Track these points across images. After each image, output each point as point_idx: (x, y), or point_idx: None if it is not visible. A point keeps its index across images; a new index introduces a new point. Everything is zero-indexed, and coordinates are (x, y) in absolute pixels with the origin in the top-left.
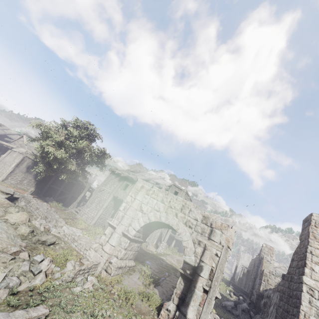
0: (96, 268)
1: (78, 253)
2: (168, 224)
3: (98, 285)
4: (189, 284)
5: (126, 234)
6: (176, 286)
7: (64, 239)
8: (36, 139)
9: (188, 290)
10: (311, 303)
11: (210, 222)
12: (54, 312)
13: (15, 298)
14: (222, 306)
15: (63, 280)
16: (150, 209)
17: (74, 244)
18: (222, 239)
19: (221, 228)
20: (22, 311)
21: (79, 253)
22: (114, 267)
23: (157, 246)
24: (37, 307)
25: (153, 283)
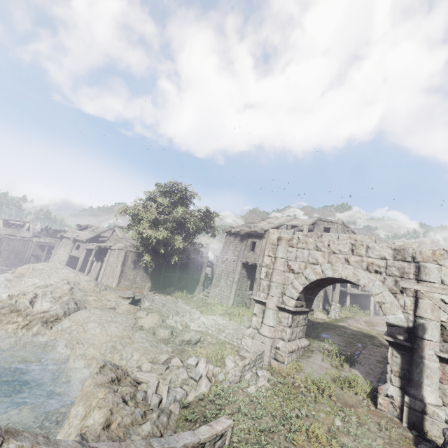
0: (262, 359)
1: (231, 345)
2: (339, 278)
3: (274, 379)
4: (409, 354)
5: (283, 307)
6: (388, 362)
7: (207, 332)
8: (129, 228)
9: (411, 363)
10: None
11: (410, 255)
12: (238, 421)
13: (190, 412)
14: None
15: (230, 381)
16: (302, 264)
17: (222, 335)
18: (443, 274)
19: (434, 259)
20: (205, 426)
21: (233, 345)
22: (285, 353)
23: (327, 310)
24: (219, 419)
25: (346, 363)
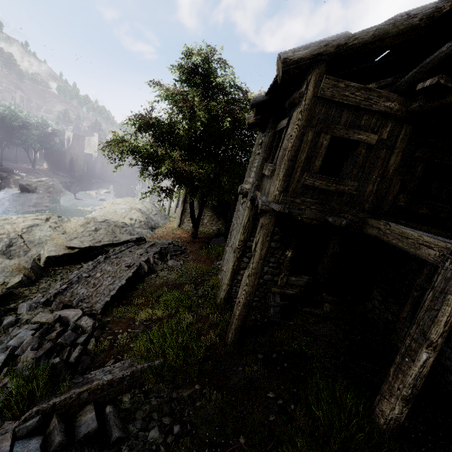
0: None
1: None
2: None
3: None
4: None
5: None
6: None
7: None
8: None
9: None
10: None
11: None
12: None
13: None
14: None
15: None
16: None
17: None
18: None
19: None
20: None
21: None
22: None
23: None
24: None
25: None
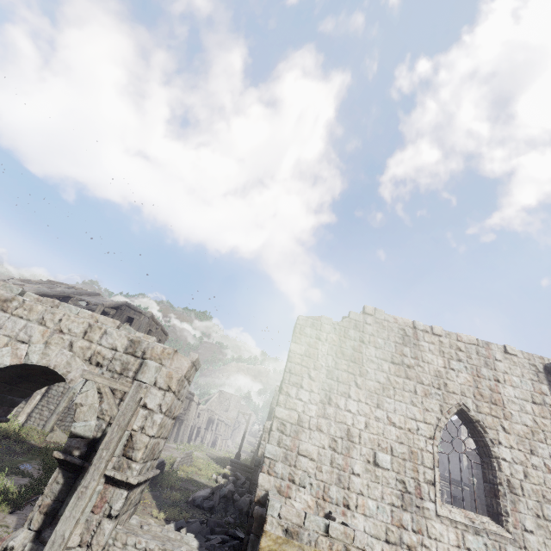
0: None
1: None
2: (47, 367)
3: None
4: (75, 477)
5: None
6: (44, 491)
7: None
8: None
9: (70, 489)
10: (280, 443)
11: (142, 350)
12: None
13: None
14: (186, 502)
15: None
16: (4, 340)
17: None
18: (160, 375)
19: (161, 357)
20: None
21: None
22: None
23: None
24: None
25: (10, 507)
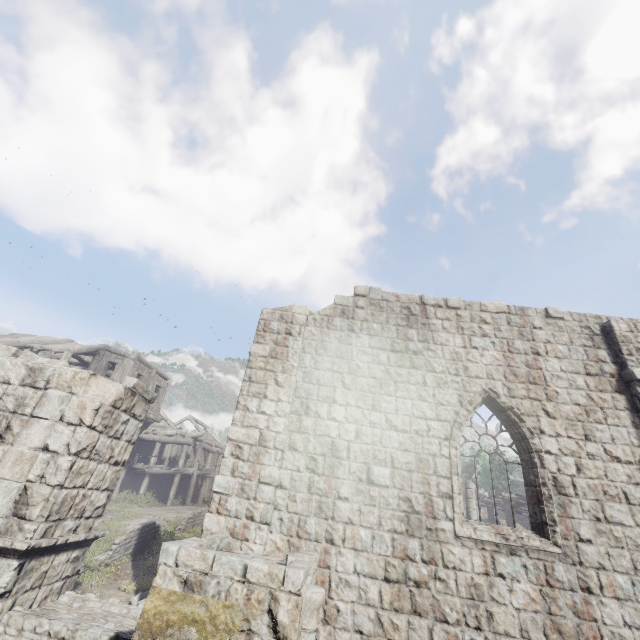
0: None
1: None
2: None
3: None
4: None
5: None
6: None
7: None
8: None
9: None
10: (234, 472)
11: (45, 378)
12: None
13: None
14: None
15: None
16: None
17: None
18: (69, 407)
19: (70, 385)
20: None
21: None
22: None
23: None
24: None
25: None
